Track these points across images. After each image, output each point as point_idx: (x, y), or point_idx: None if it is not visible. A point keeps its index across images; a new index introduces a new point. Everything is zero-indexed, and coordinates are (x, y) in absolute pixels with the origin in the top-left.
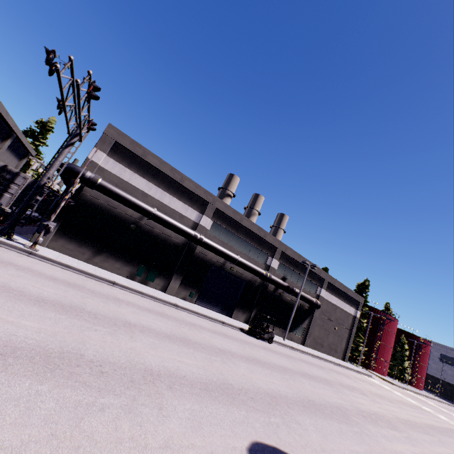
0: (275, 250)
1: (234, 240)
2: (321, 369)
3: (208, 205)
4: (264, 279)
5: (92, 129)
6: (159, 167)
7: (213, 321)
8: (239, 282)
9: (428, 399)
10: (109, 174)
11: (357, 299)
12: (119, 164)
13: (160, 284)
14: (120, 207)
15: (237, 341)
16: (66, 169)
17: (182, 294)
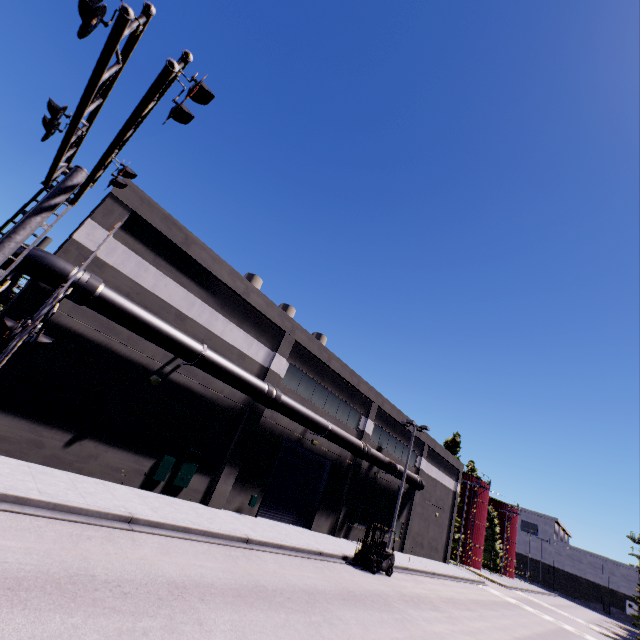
0: (370, 404)
1: (317, 394)
2: (472, 612)
3: (285, 336)
4: (362, 455)
5: (116, 183)
6: (211, 268)
7: (308, 557)
8: (322, 464)
9: (537, 597)
10: (115, 273)
11: (458, 466)
12: (136, 257)
13: (199, 488)
14: (131, 340)
15: (380, 608)
16: (22, 259)
17: (236, 502)
